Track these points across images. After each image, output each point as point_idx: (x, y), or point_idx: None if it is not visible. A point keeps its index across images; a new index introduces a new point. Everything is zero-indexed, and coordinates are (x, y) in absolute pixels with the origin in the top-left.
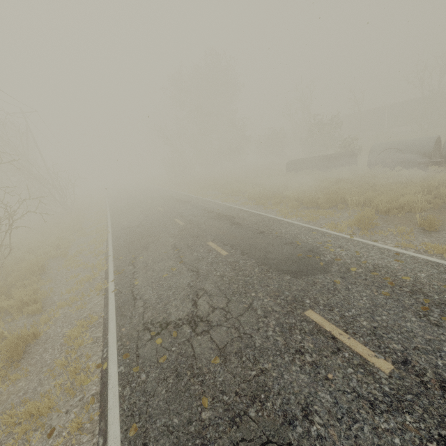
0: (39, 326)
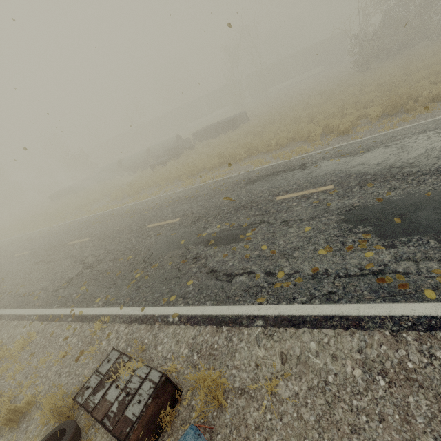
0: None
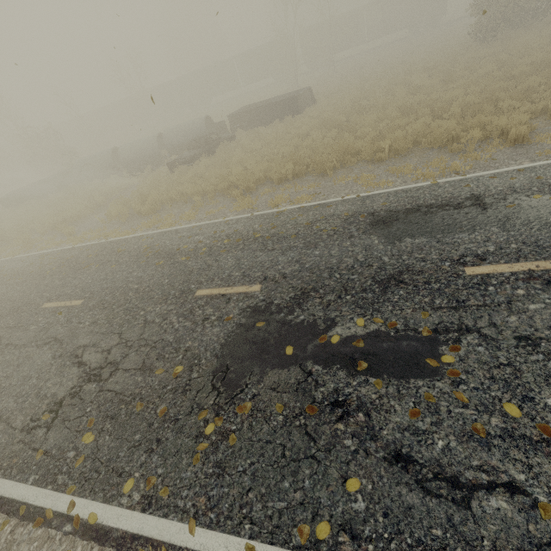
0: None
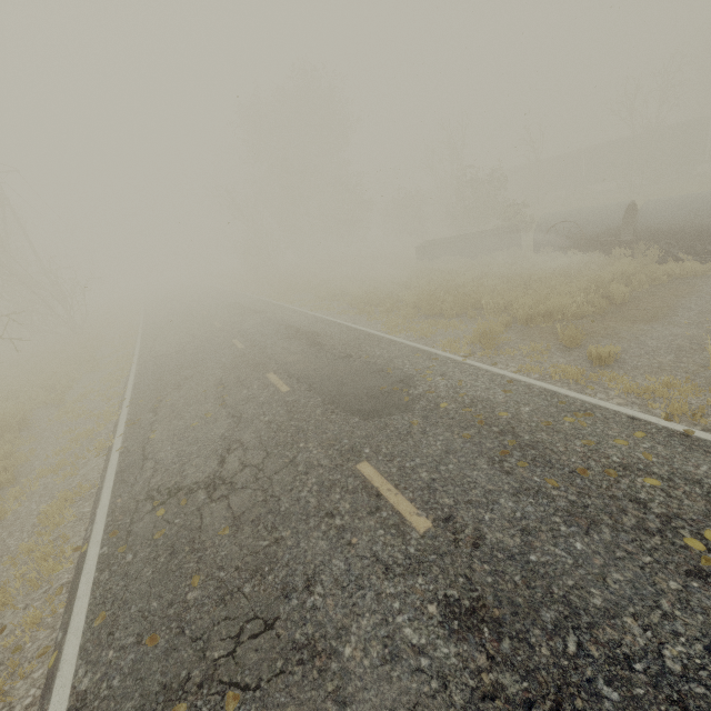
0: (7, 503)
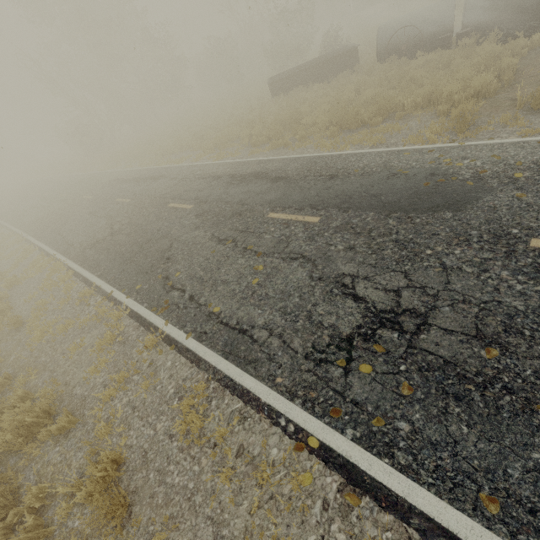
0: (101, 444)
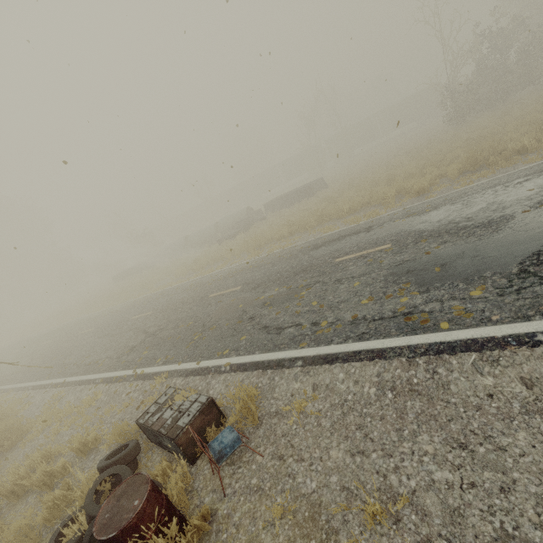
0: None
